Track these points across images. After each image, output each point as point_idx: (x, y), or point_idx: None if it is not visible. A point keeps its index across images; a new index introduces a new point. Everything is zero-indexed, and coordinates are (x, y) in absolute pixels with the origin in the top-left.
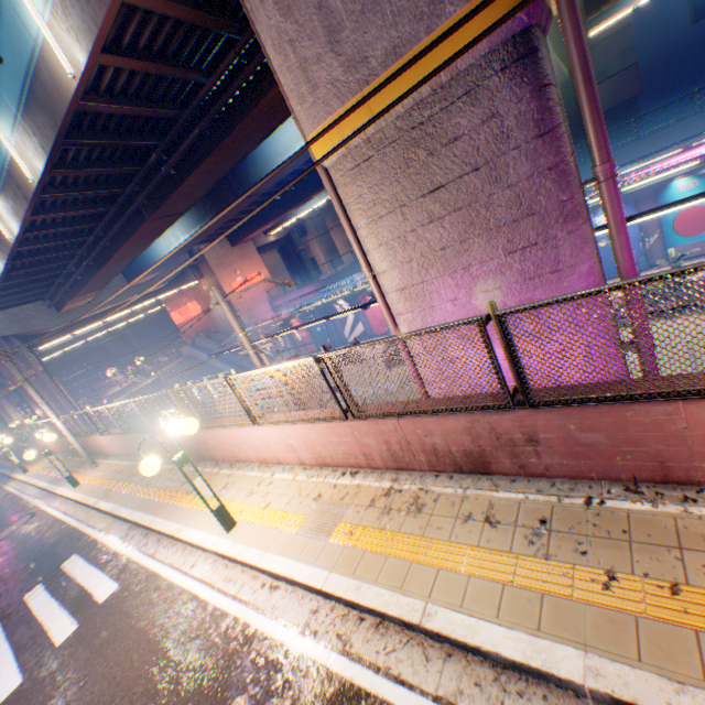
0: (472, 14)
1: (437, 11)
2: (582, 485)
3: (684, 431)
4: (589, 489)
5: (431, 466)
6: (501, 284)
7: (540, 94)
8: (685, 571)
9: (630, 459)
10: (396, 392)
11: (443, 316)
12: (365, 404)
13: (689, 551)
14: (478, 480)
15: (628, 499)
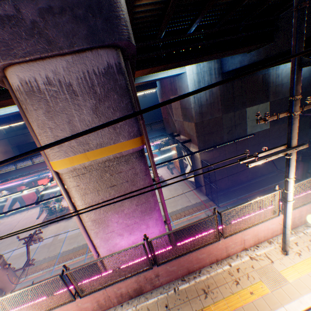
0: (160, 187)
1: (118, 139)
2: (171, 284)
3: (192, 259)
4: (174, 284)
5: (119, 301)
6: (135, 214)
7: (146, 164)
8: (202, 302)
9: (182, 270)
10: (107, 276)
11: (113, 228)
12: (89, 287)
13: (200, 295)
14: (140, 298)
15: (183, 283)
